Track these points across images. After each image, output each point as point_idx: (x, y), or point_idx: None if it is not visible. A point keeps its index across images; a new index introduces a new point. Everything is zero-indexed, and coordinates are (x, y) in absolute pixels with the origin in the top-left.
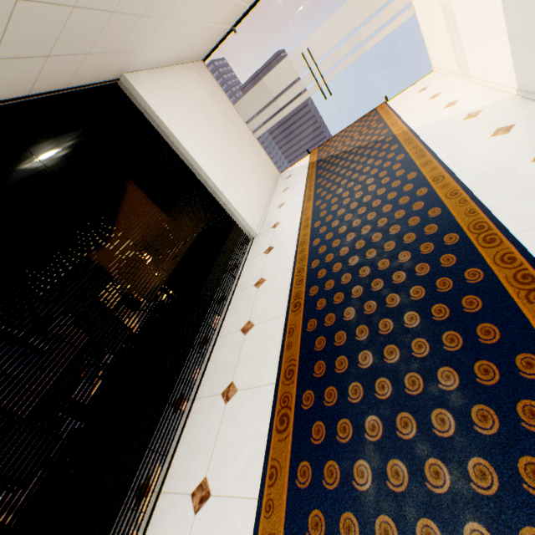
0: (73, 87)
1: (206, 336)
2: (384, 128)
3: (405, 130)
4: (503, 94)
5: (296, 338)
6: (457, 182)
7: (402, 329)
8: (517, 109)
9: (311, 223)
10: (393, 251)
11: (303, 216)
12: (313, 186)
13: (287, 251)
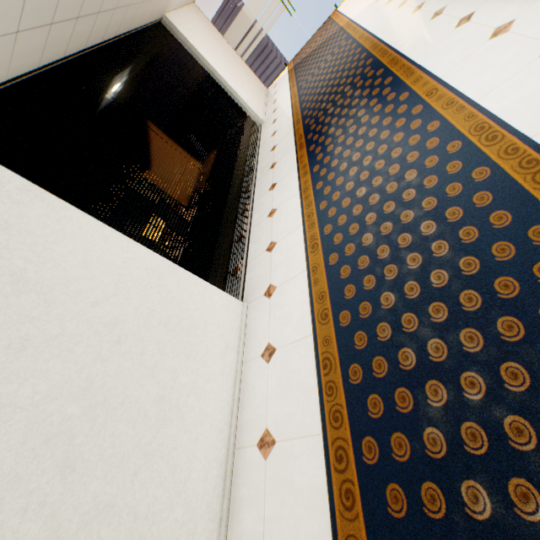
0: (149, 24)
1: (250, 169)
2: (335, 26)
3: (347, 22)
4: None
5: (301, 130)
6: (368, 34)
7: (344, 94)
8: None
9: (298, 94)
10: (340, 75)
11: (292, 96)
12: (295, 80)
13: (287, 113)
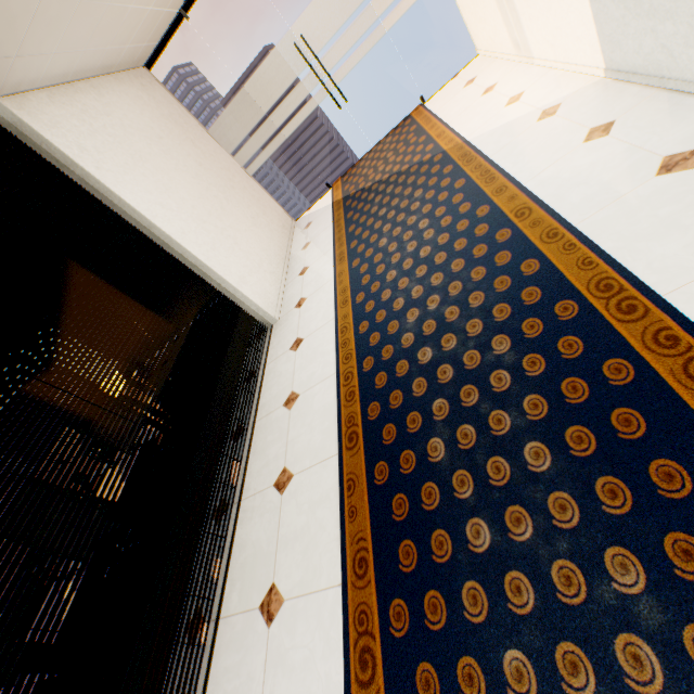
0: None
1: (223, 498)
2: (427, 142)
3: (458, 143)
4: (586, 78)
5: (361, 499)
6: (553, 216)
7: (526, 476)
8: (612, 97)
9: (351, 297)
10: (482, 335)
11: (337, 287)
12: (345, 238)
13: (324, 344)
